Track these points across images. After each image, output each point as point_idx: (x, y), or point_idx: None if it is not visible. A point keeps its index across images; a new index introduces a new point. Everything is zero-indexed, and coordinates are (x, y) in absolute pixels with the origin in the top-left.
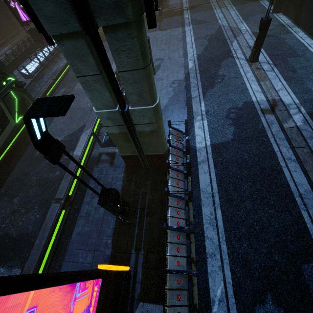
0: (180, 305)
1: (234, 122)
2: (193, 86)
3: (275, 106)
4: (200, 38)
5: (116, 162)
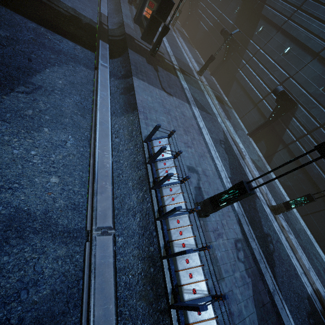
0: None
1: None
2: (260, 259)
3: (323, 304)
4: (217, 143)
5: None
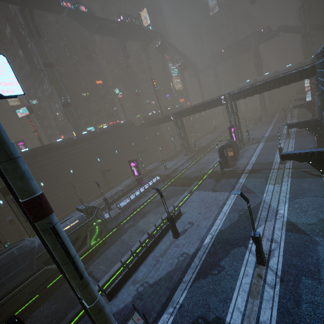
0: None
1: None
2: (192, 267)
3: None
4: (234, 211)
5: None
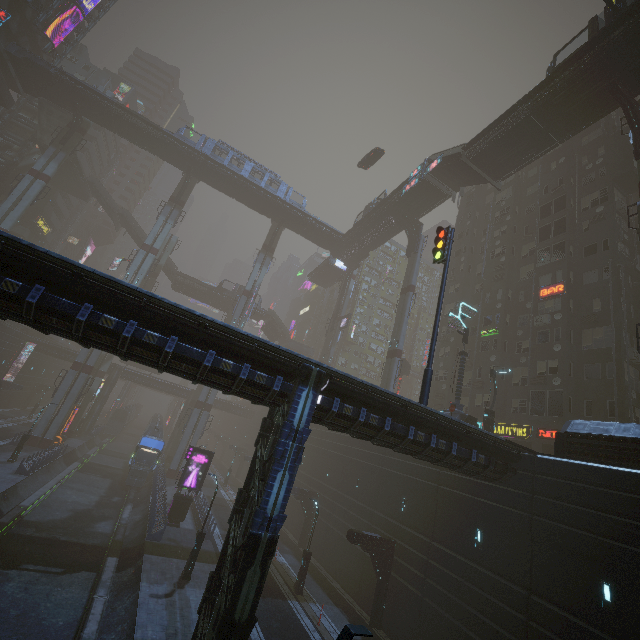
0: None
1: None
2: None
3: None
4: None
5: None
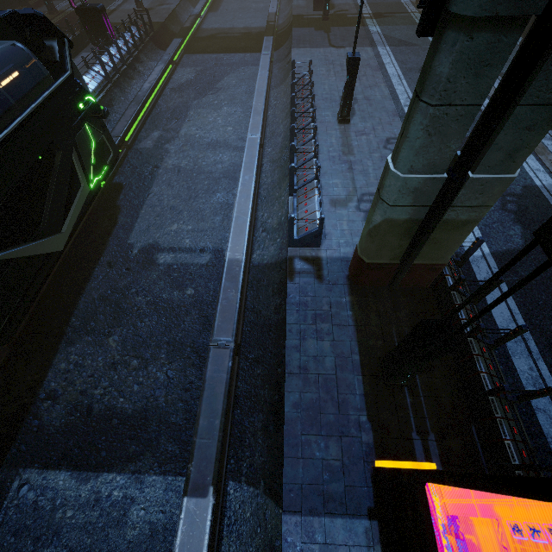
0: (551, 524)
1: (518, 217)
2: None
3: None
4: (411, 71)
5: (328, 275)
